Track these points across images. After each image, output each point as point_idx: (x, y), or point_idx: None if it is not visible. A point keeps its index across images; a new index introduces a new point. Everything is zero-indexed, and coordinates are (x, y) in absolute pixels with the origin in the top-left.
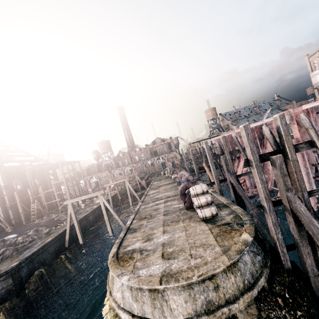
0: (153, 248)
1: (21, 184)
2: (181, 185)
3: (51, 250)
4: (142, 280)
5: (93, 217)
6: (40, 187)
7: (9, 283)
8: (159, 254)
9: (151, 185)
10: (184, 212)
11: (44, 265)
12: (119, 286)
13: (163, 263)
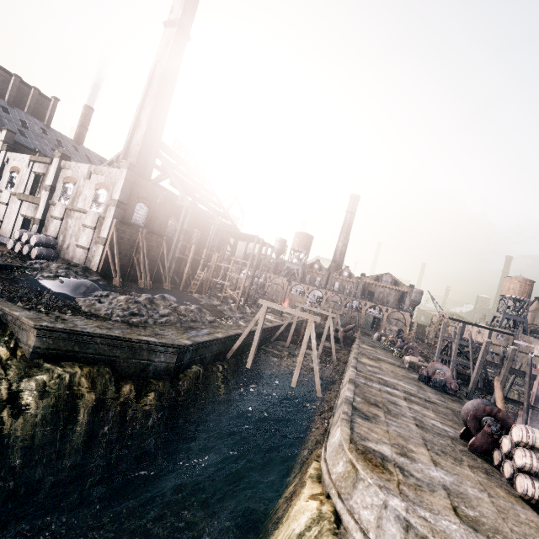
0: (425, 480)
1: (199, 237)
2: (475, 400)
3: (214, 349)
4: (438, 533)
5: (261, 338)
6: (217, 254)
7: (172, 360)
8: (446, 503)
9: (359, 345)
10: (464, 449)
11: (201, 364)
12: (375, 503)
13: (465, 530)
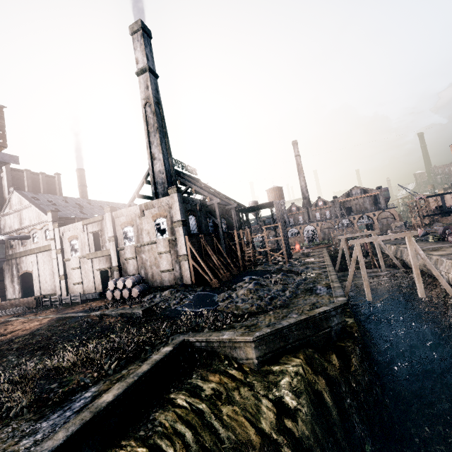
0: None
1: (225, 224)
2: None
3: None
4: None
5: None
6: (248, 230)
7: (342, 319)
8: None
9: (402, 247)
10: None
11: None
12: None
13: None
